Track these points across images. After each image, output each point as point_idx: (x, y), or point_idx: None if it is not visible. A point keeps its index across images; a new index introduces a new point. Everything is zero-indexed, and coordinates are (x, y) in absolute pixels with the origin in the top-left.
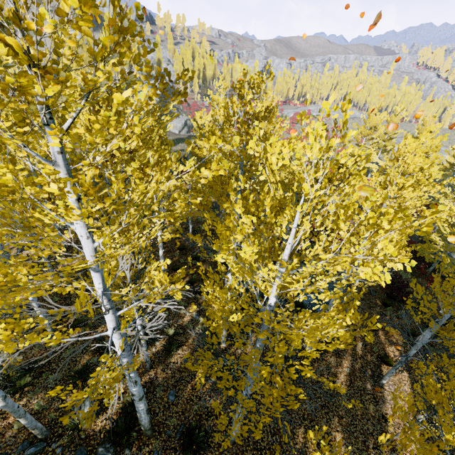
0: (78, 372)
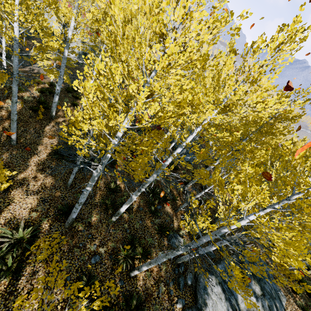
0: (160, 229)
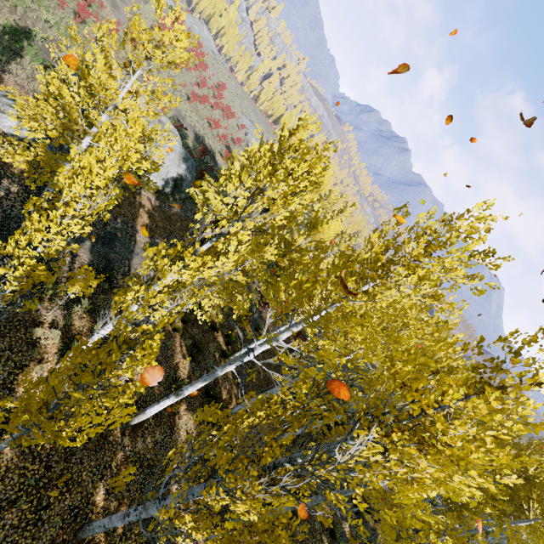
0: None
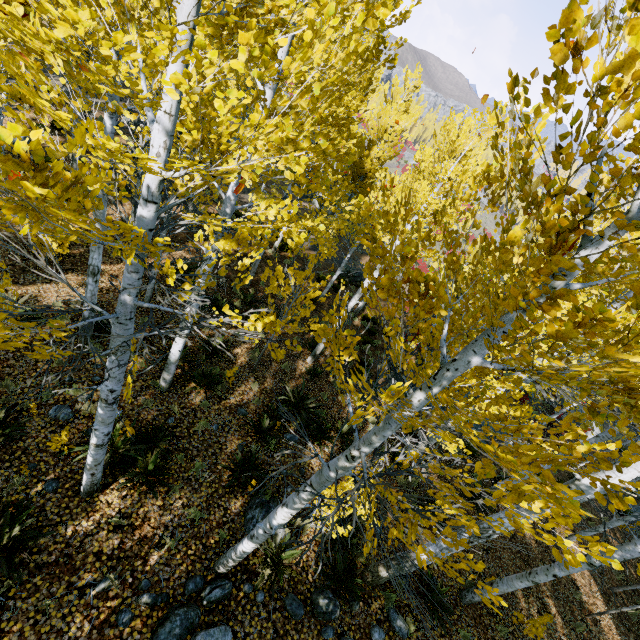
0: (242, 465)
